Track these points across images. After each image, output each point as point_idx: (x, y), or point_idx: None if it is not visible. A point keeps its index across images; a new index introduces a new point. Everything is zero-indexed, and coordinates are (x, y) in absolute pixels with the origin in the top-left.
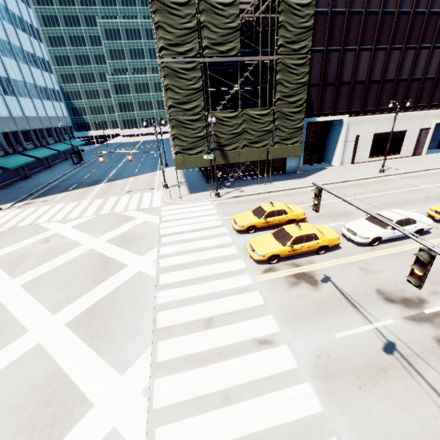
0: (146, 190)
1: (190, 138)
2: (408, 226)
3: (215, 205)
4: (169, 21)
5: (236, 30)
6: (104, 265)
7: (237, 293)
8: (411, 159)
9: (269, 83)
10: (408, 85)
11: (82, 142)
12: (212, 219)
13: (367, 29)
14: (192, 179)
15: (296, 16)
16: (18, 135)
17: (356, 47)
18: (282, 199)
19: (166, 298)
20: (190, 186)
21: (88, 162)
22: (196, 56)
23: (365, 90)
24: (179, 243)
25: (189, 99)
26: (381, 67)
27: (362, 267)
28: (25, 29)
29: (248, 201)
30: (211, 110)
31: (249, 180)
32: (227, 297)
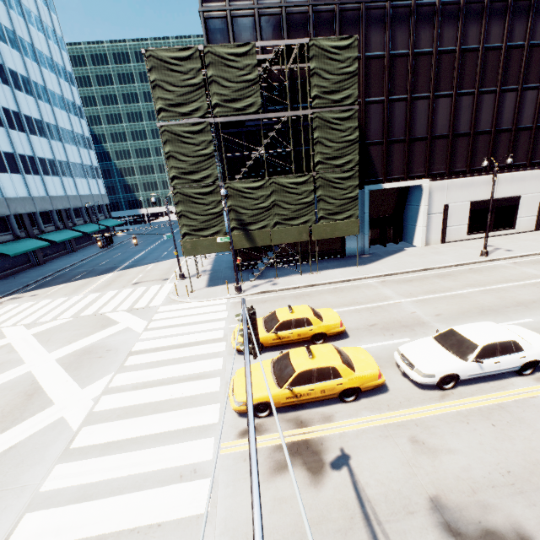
0: (158, 281)
1: (201, 216)
2: (508, 356)
3: (230, 305)
4: (168, 79)
5: (254, 83)
6: (23, 402)
7: (176, 479)
8: (533, 235)
9: (313, 144)
10: (512, 137)
11: (119, 222)
12: (213, 327)
13: (442, 72)
14: (220, 265)
15: (333, 61)
16: (36, 216)
17: (429, 93)
18: (325, 297)
19: (60, 480)
20: (212, 276)
21: (118, 245)
22: (205, 116)
23: (449, 146)
24: (147, 368)
25: (198, 167)
26: (468, 116)
27: (415, 437)
28: (65, 107)
29: (277, 299)
30: (228, 180)
31: (292, 267)
32: (154, 488)
